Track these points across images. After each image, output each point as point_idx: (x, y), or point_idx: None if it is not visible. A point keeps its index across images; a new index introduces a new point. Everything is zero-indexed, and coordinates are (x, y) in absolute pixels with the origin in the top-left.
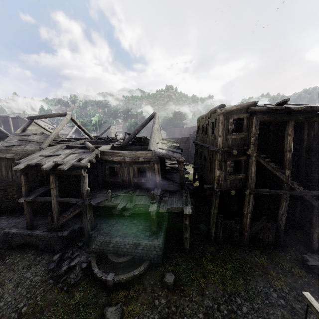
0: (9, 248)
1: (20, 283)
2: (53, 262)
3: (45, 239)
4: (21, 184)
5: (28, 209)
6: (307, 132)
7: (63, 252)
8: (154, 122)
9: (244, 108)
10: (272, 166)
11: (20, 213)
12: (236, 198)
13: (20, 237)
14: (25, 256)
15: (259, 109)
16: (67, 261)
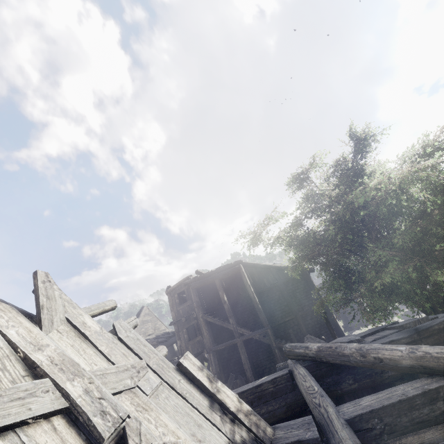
0: None
1: None
2: None
3: None
4: None
5: None
6: (252, 280)
7: None
8: (139, 316)
9: (183, 283)
10: (218, 320)
11: None
12: (219, 365)
13: None
14: None
15: (189, 281)
16: None
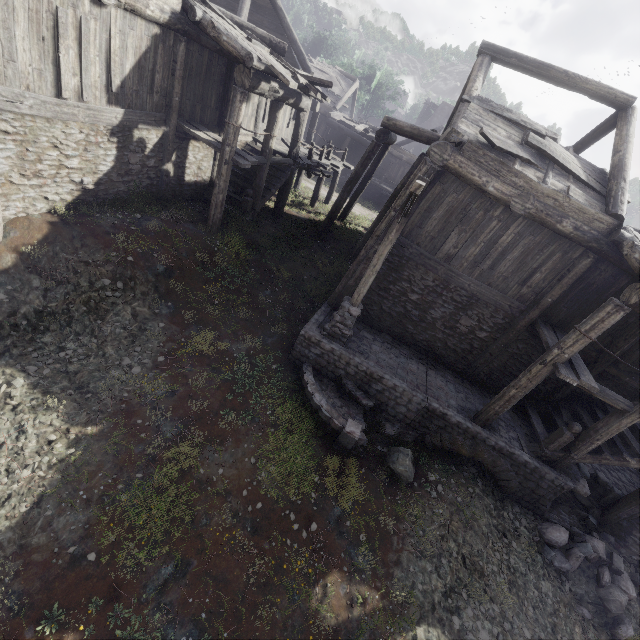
0: (415, 444)
1: (517, 585)
2: (556, 550)
3: (540, 481)
4: (460, 278)
5: (529, 390)
6: None
7: (556, 523)
8: None
9: None
10: None
11: (390, 337)
12: None
13: (470, 440)
14: (471, 493)
15: None
16: (607, 573)
